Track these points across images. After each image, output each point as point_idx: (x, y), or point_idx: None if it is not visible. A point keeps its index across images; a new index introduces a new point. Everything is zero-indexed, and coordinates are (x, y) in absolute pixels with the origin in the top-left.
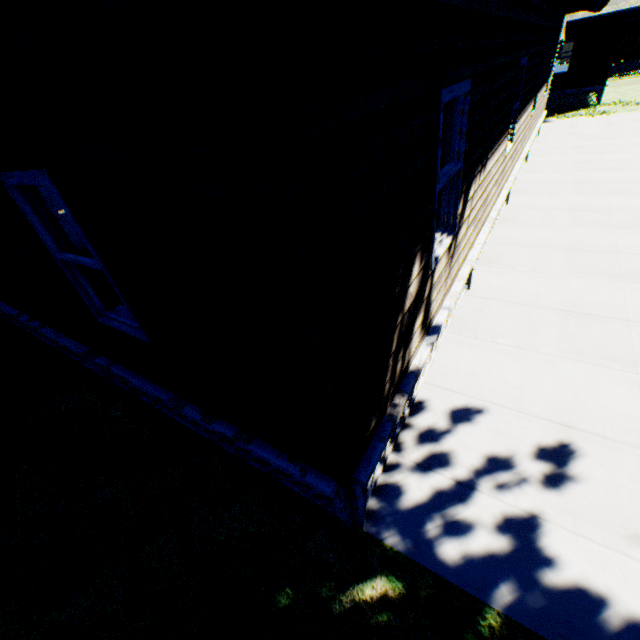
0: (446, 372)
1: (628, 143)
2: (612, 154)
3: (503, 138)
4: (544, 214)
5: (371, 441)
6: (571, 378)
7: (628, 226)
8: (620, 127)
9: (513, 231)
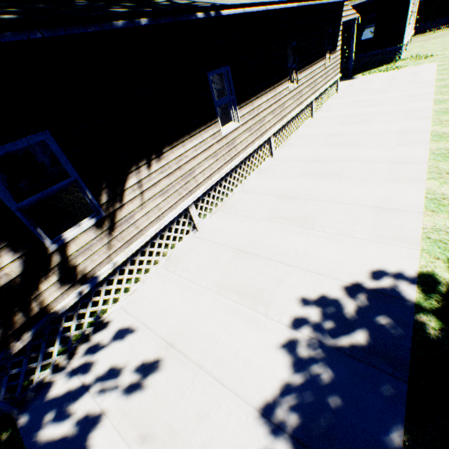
0: (137, 299)
1: (392, 96)
2: (373, 107)
3: (205, 127)
4: (289, 165)
5: None
6: (202, 307)
7: (333, 175)
8: (398, 81)
9: (260, 181)
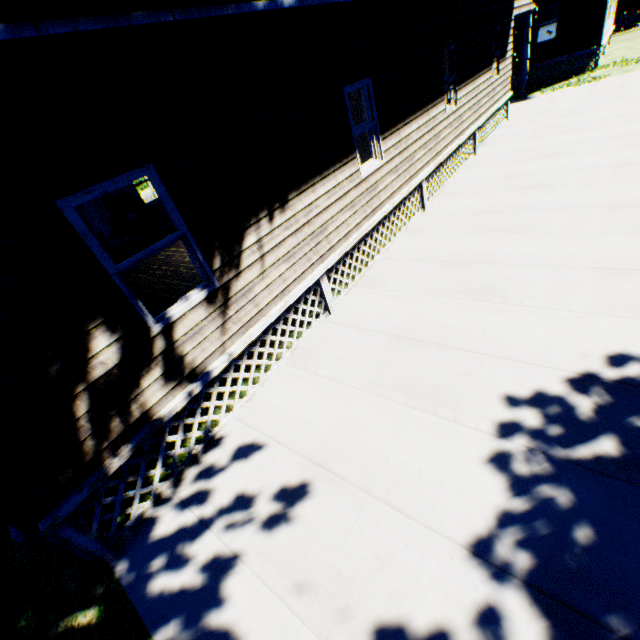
0: (258, 407)
1: (593, 118)
2: (567, 135)
3: (340, 166)
4: (452, 220)
5: (73, 491)
6: (355, 413)
7: (522, 229)
8: (599, 97)
9: (411, 243)
